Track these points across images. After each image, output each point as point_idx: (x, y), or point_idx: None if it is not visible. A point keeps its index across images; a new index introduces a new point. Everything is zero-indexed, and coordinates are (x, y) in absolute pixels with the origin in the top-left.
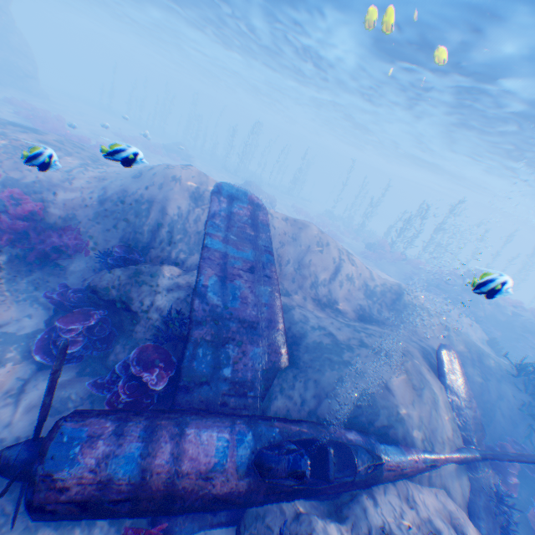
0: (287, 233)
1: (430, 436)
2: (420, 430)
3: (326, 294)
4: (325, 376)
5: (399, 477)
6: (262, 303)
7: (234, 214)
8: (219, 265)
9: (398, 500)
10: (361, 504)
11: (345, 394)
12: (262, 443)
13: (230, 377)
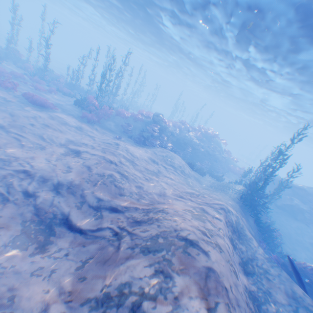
0: None
1: None
2: None
3: None
4: None
5: None
6: None
7: None
8: None
9: None
10: None
11: None
12: None
13: None
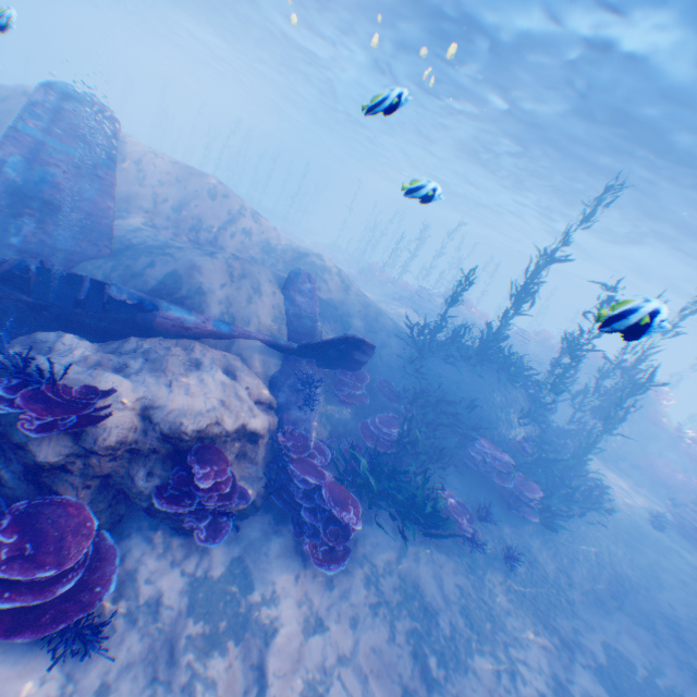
0: (172, 174)
1: (235, 314)
2: (225, 306)
3: (212, 242)
4: (140, 263)
5: (187, 337)
6: (85, 199)
7: (67, 111)
8: (31, 150)
9: (172, 344)
10: (128, 340)
11: (155, 275)
12: (4, 258)
13: (20, 247)
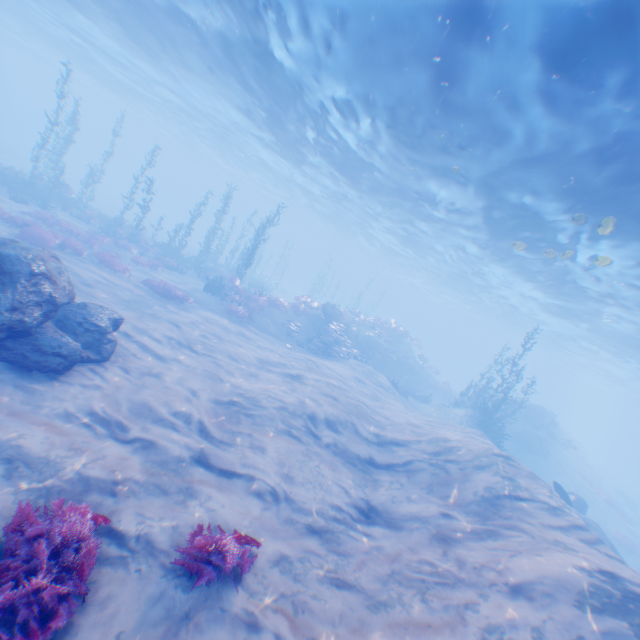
0: None
1: None
2: None
3: None
4: None
5: None
6: None
7: None
8: None
9: None
10: None
11: None
12: None
13: None
